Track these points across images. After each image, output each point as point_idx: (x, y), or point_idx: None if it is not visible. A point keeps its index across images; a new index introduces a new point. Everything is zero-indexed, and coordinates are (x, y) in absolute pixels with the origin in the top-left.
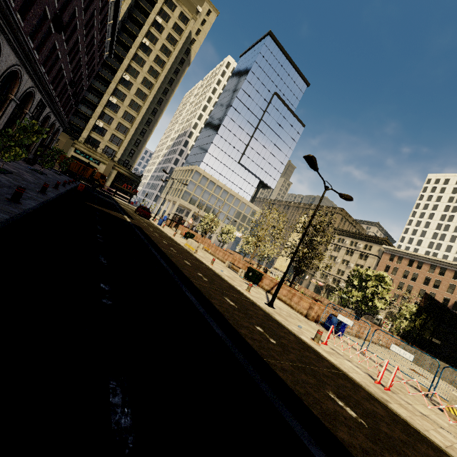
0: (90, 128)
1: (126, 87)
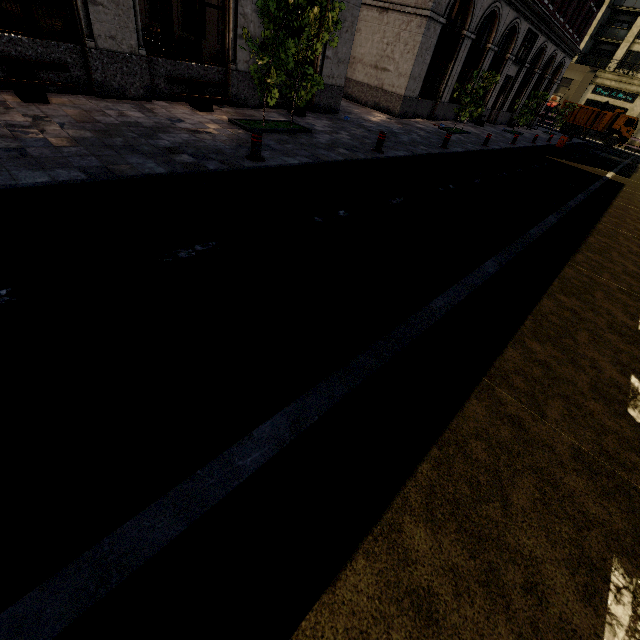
0: (632, 36)
1: None
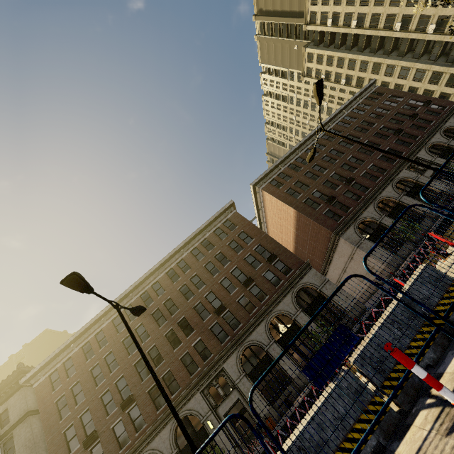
0: None
1: (410, 21)
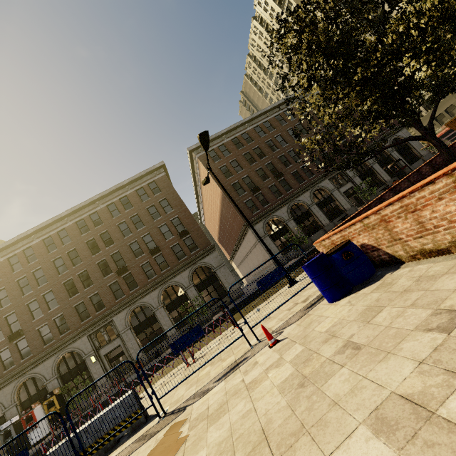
0: None
1: None
